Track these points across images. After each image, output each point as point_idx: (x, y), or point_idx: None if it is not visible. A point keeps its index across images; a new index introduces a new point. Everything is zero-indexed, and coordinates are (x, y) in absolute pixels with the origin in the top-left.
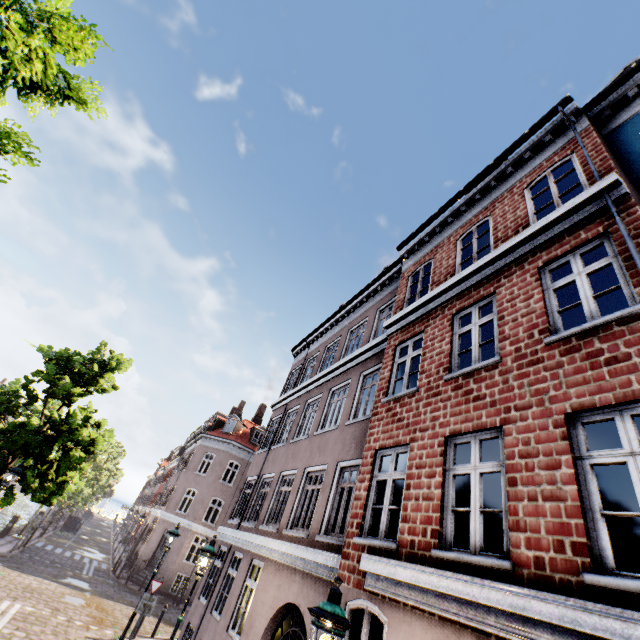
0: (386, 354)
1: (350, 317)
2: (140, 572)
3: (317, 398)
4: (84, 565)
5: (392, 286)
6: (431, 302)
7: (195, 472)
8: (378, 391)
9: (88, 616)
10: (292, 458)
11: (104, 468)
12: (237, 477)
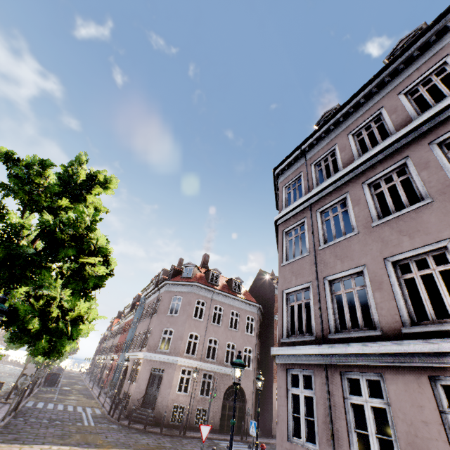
0: None
1: (387, 87)
2: (137, 410)
3: (391, 169)
4: (81, 415)
5: None
6: None
7: (167, 314)
8: None
9: None
10: (405, 236)
11: None
12: (205, 313)
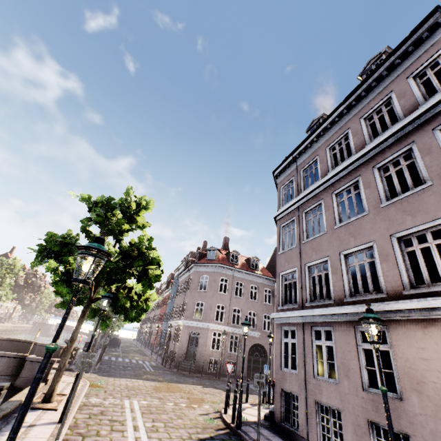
0: None
1: (353, 110)
2: (182, 362)
3: (350, 184)
4: (143, 365)
5: (424, 46)
6: None
7: (197, 290)
8: None
9: (182, 398)
10: (352, 237)
11: None
12: (229, 288)
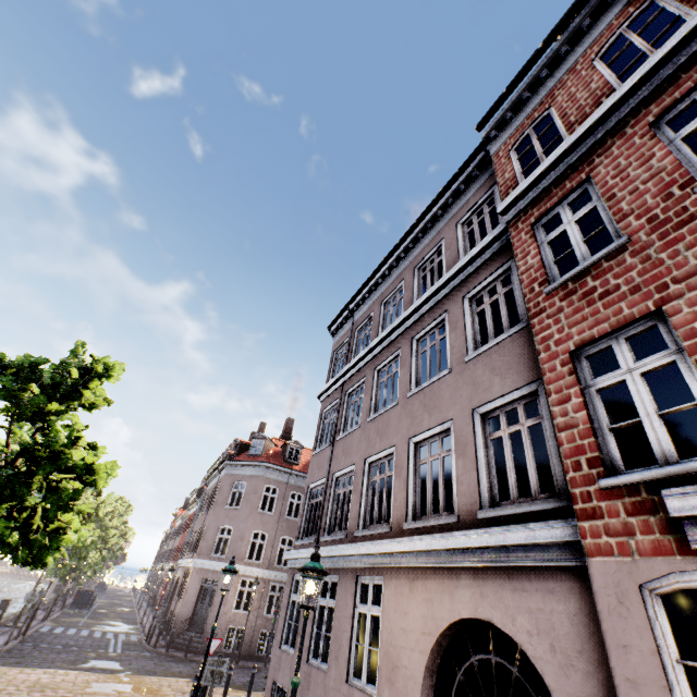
0: (516, 243)
1: (410, 255)
2: (181, 635)
3: (392, 359)
4: (108, 642)
5: (473, 187)
6: (587, 138)
7: (226, 507)
8: (526, 286)
9: None
10: (379, 437)
11: (110, 527)
12: (277, 503)
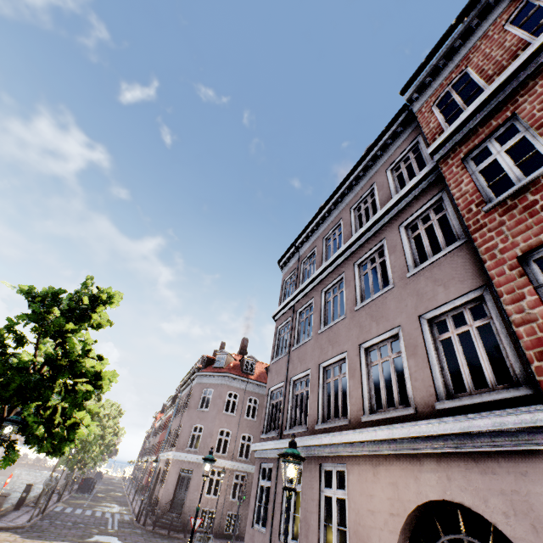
0: (448, 175)
1: (346, 199)
2: (164, 515)
3: (336, 281)
4: (107, 520)
5: (398, 140)
6: (509, 83)
7: (197, 409)
8: (463, 208)
9: None
10: (330, 345)
11: (107, 426)
12: (238, 406)
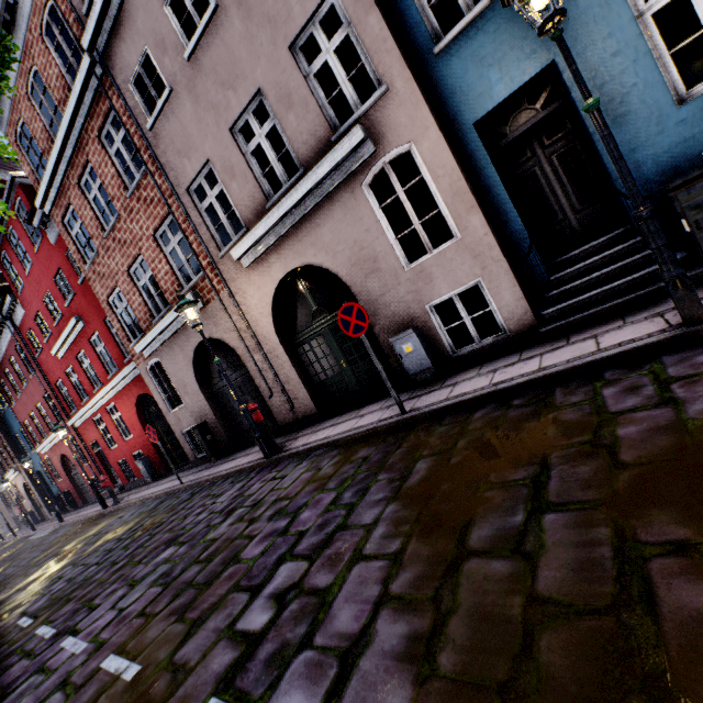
0: None
1: None
2: None
3: None
4: None
5: None
6: None
7: None
8: None
9: None
10: None
11: None
12: None
